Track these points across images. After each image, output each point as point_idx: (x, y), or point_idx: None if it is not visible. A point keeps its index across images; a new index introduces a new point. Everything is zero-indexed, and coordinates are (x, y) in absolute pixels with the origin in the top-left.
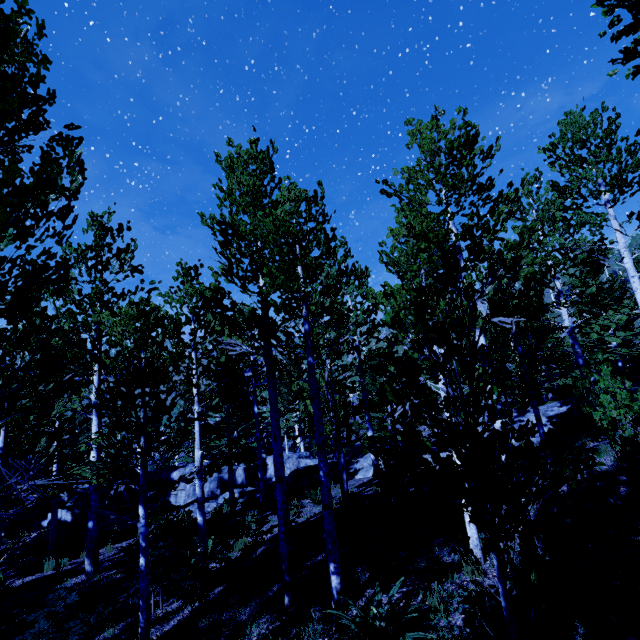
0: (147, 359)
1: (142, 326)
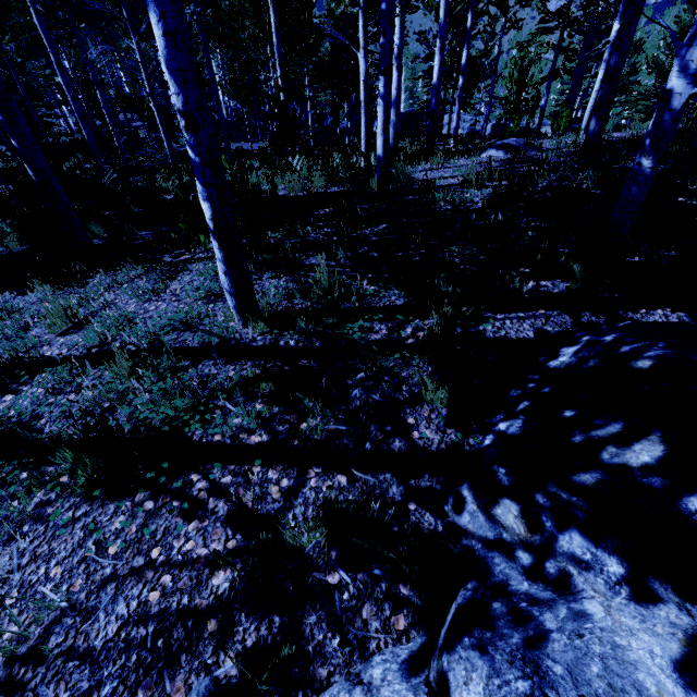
0: (337, 25)
1: (338, 3)
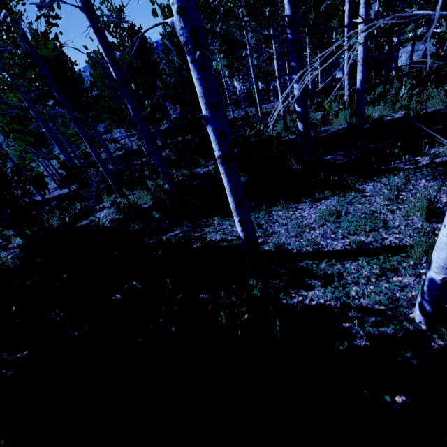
0: None
1: None
